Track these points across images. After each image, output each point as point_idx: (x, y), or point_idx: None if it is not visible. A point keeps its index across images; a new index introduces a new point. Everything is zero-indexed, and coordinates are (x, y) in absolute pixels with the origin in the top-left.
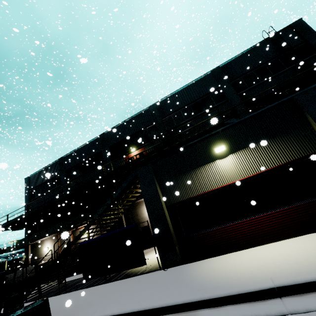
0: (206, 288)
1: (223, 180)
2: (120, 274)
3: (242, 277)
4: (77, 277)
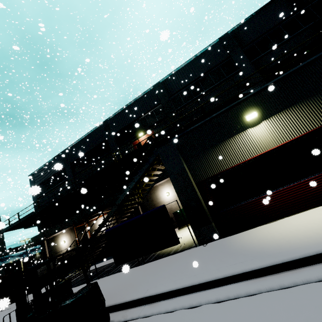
0: (272, 254)
1: (258, 150)
2: (150, 256)
3: (308, 239)
4: (101, 264)
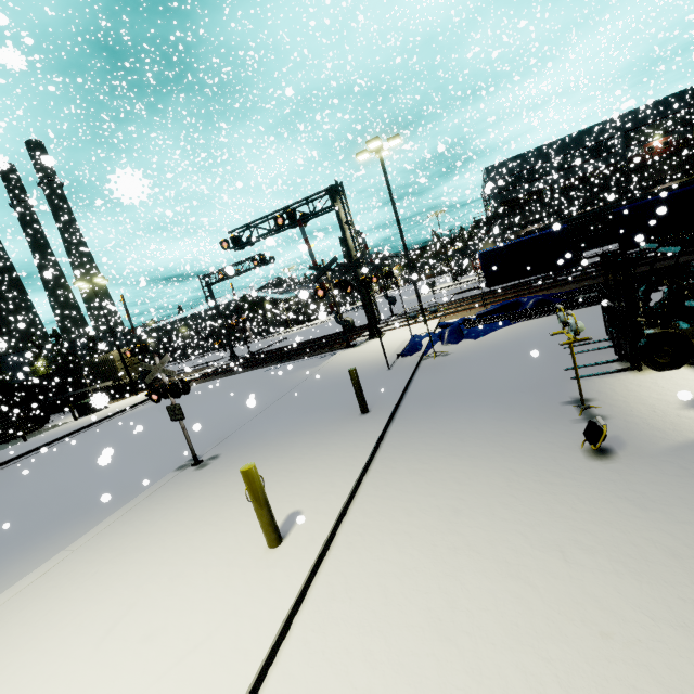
0: None
1: None
2: None
3: None
4: None
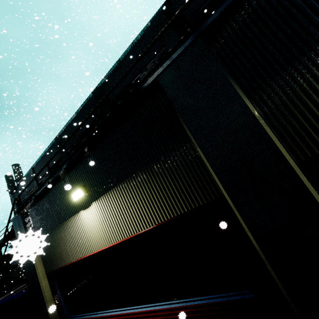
0: None
1: (91, 246)
2: None
3: None
4: None
